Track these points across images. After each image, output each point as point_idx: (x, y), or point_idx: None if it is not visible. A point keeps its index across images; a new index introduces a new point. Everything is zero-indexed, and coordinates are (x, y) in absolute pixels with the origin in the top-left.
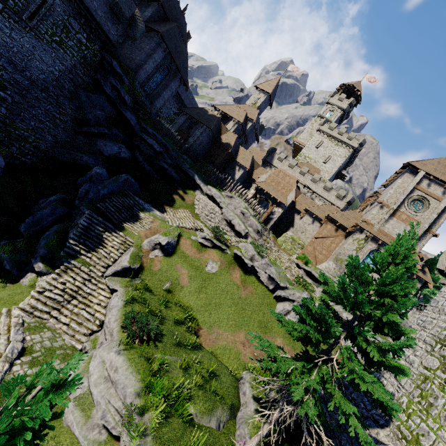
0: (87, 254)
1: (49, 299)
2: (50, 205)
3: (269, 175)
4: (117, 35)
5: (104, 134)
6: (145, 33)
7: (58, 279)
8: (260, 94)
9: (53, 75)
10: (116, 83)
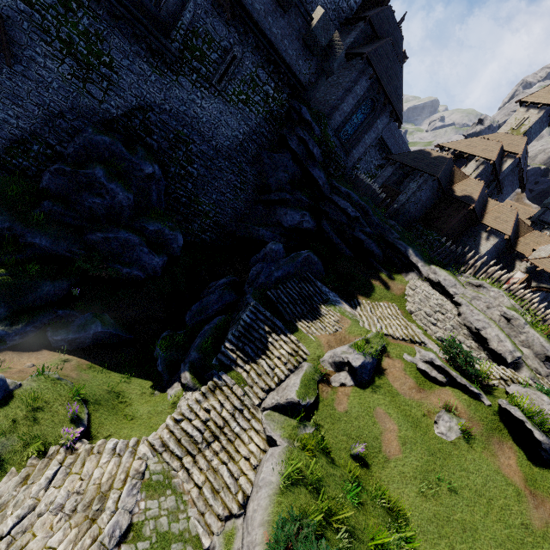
0: (244, 365)
1: (186, 434)
2: (218, 289)
3: None
4: (309, 73)
5: (285, 200)
6: (344, 65)
7: (202, 401)
8: (530, 111)
9: (237, 140)
10: (304, 134)
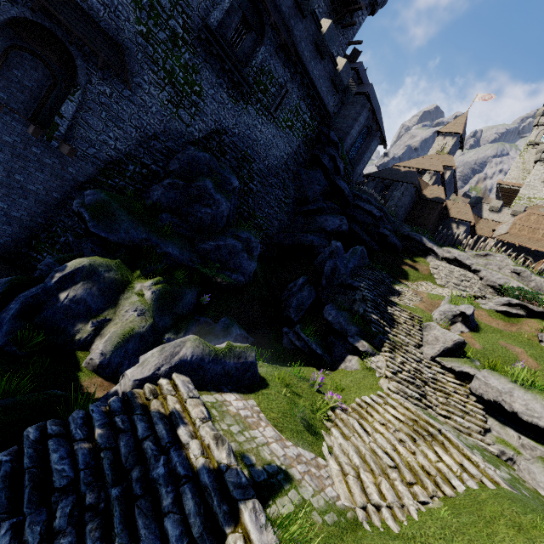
0: (390, 331)
1: (406, 382)
2: (305, 287)
3: (512, 224)
4: (333, 106)
5: (322, 209)
6: None
7: (394, 358)
8: (446, 138)
9: (282, 160)
10: (334, 152)
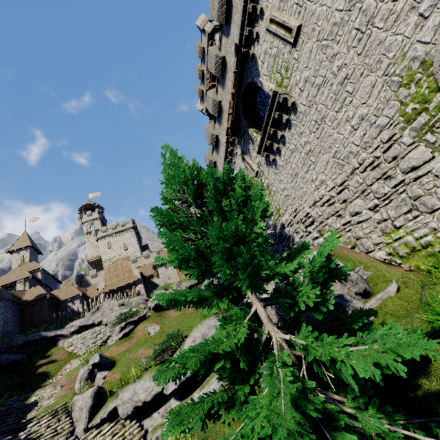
0: None
1: None
2: None
3: (104, 279)
4: None
5: None
6: None
7: None
8: (21, 252)
9: None
10: None
